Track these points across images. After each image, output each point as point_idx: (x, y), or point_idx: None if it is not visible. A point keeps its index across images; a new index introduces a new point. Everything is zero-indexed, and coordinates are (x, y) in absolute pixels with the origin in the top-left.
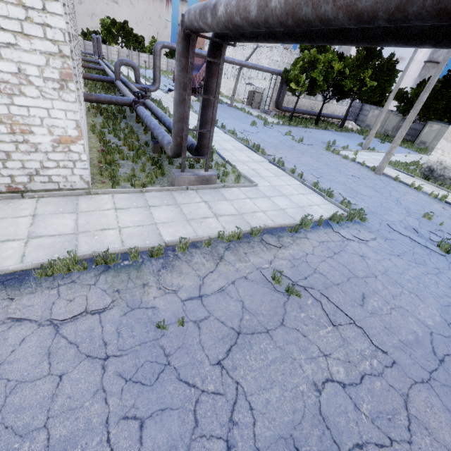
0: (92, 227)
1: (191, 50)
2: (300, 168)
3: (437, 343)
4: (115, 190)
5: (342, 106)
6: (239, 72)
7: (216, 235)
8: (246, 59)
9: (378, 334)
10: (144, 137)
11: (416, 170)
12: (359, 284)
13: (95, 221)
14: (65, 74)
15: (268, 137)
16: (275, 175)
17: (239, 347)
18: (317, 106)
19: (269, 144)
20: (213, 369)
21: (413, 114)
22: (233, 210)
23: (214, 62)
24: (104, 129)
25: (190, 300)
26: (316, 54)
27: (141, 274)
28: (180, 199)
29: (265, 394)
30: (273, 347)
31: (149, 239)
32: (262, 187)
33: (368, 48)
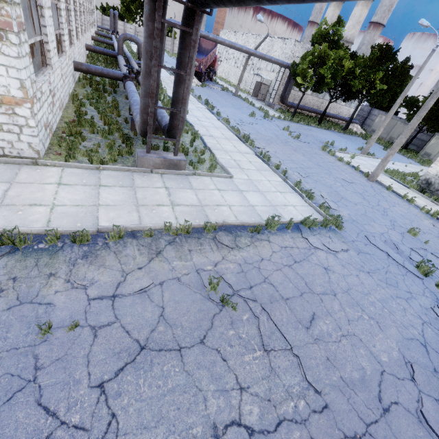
0: (21, 201)
1: (157, 12)
2: (287, 165)
3: (387, 386)
4: (67, 164)
5: (350, 108)
6: (246, 61)
7: (162, 225)
8: (255, 48)
9: (316, 367)
10: (127, 114)
11: (413, 181)
12: (312, 301)
13: (28, 195)
14: (4, 22)
15: (264, 130)
16: (257, 169)
17: (135, 367)
18: (324, 104)
19: (262, 136)
20: (90, 393)
21: (416, 121)
22: (195, 200)
23: (188, 32)
24: (88, 100)
25: (99, 299)
26: (327, 49)
27: (54, 261)
28: (139, 181)
29: (143, 436)
30: (179, 371)
31: (83, 221)
32: (238, 179)
33: (383, 49)
